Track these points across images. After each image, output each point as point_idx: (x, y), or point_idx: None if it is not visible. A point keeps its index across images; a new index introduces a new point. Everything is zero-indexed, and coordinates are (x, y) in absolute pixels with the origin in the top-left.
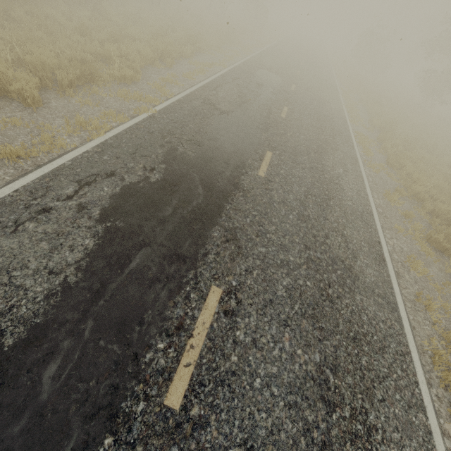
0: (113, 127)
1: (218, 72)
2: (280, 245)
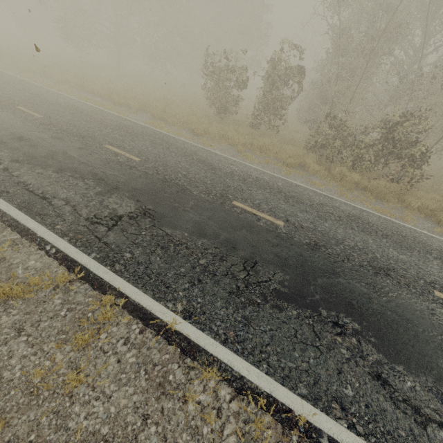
0: (238, 391)
1: None
2: (364, 243)
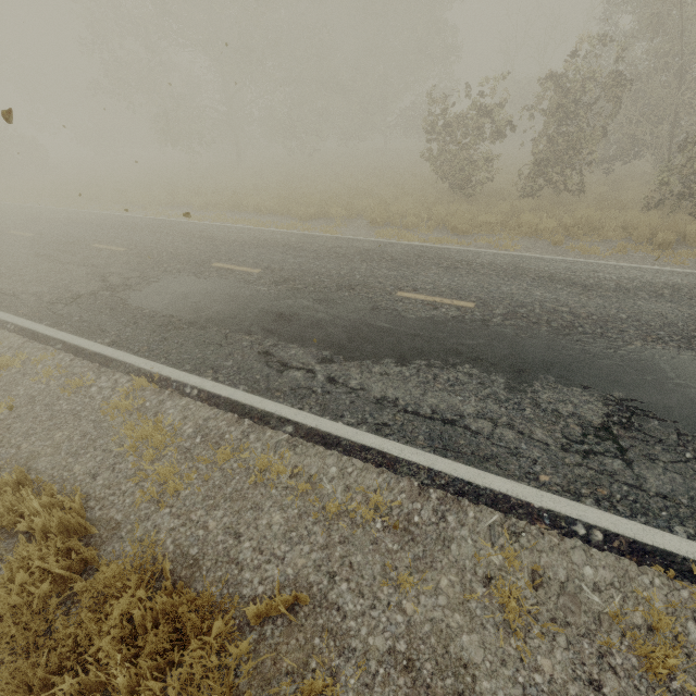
0: None
1: (244, 402)
2: None
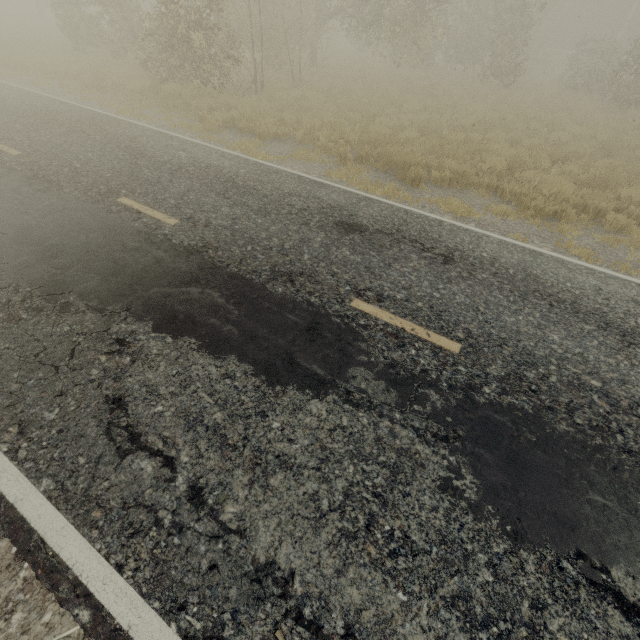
0: None
1: None
2: None
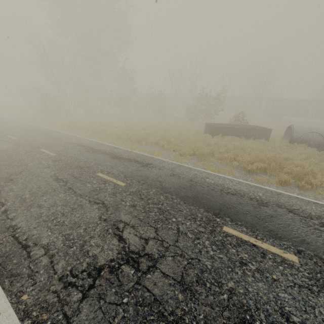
0: None
1: None
2: None
